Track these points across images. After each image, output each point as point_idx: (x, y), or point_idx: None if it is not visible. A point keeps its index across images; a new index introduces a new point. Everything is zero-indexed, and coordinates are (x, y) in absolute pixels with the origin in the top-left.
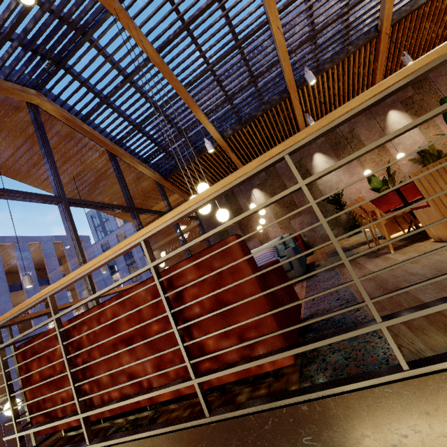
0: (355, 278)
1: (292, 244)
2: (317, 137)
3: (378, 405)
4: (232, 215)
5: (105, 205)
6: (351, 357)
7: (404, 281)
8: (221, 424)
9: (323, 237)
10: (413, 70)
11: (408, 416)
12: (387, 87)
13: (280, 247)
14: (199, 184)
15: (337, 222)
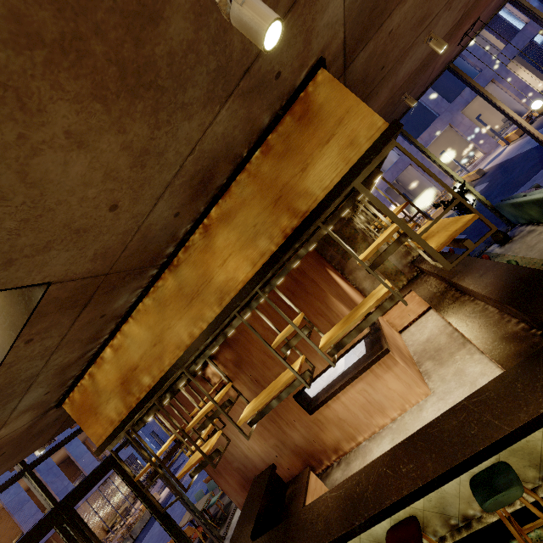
0: None
1: None
2: None
3: None
4: None
5: None
6: None
7: None
8: None
9: None
10: None
11: None
12: None
13: None
14: None
15: None
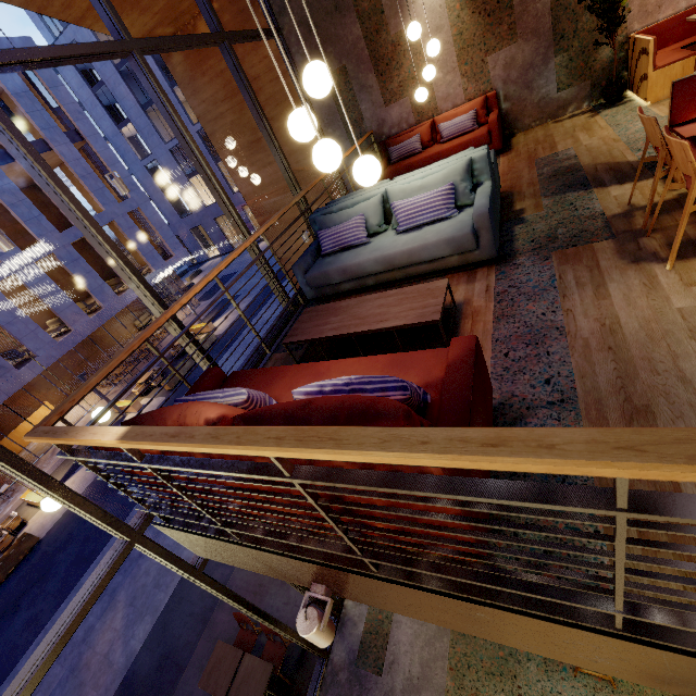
0: (620, 588)
1: (486, 176)
2: None
3: (568, 632)
4: (360, 29)
5: (61, 54)
6: (553, 552)
7: (663, 393)
8: (391, 584)
9: (543, 103)
10: None
11: (593, 642)
12: None
13: (463, 188)
14: (306, 66)
15: (586, 67)
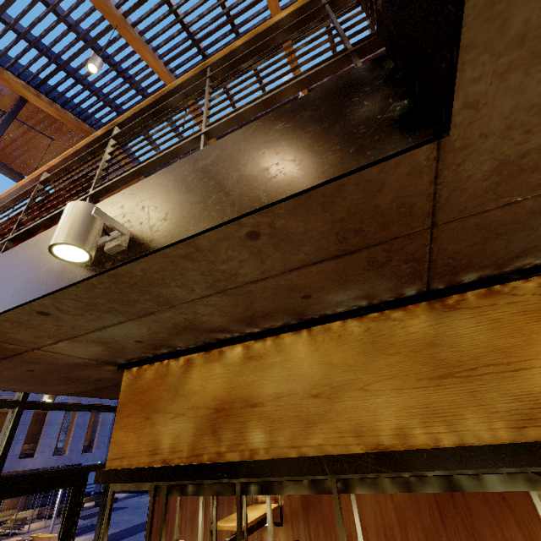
0: (97, 176)
1: None
2: (131, 120)
3: None
4: None
5: None
6: None
7: None
8: None
9: None
10: (165, 89)
11: None
12: (156, 96)
13: None
14: None
15: None
